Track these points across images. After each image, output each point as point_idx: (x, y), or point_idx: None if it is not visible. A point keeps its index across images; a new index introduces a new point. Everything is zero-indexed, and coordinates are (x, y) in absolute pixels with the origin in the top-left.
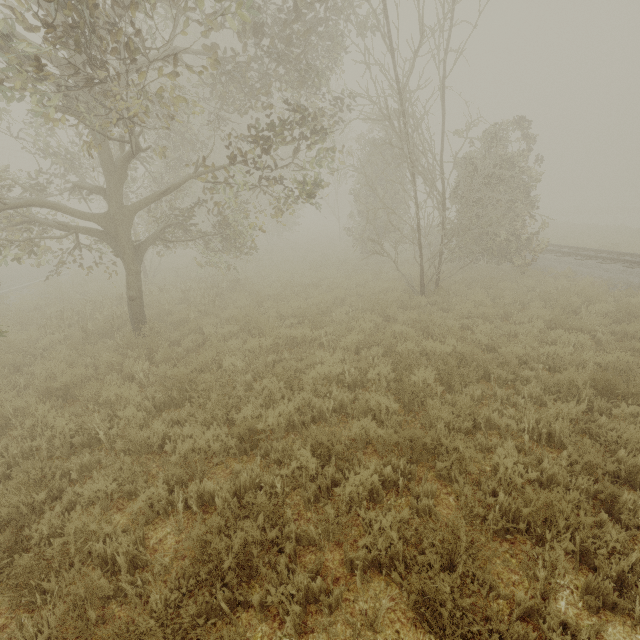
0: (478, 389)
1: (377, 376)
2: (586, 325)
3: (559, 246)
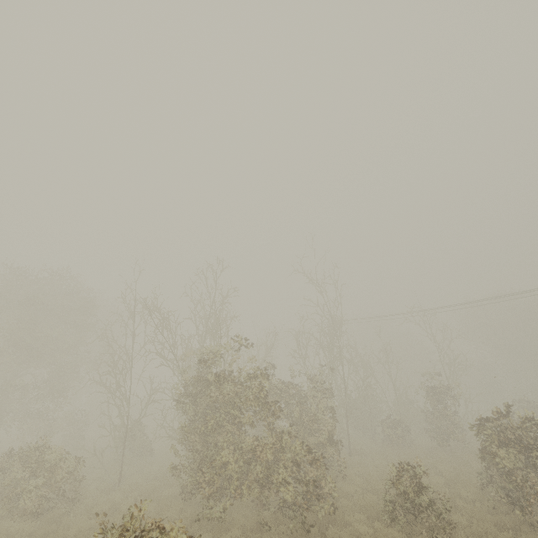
0: None
1: None
2: None
3: None
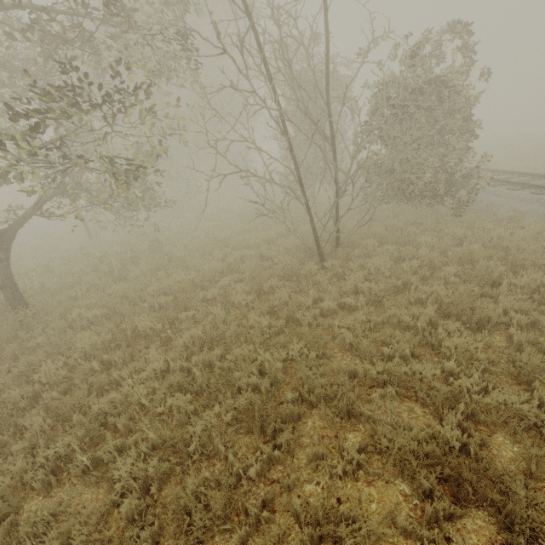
0: (284, 441)
1: (175, 406)
2: (494, 315)
3: (519, 173)
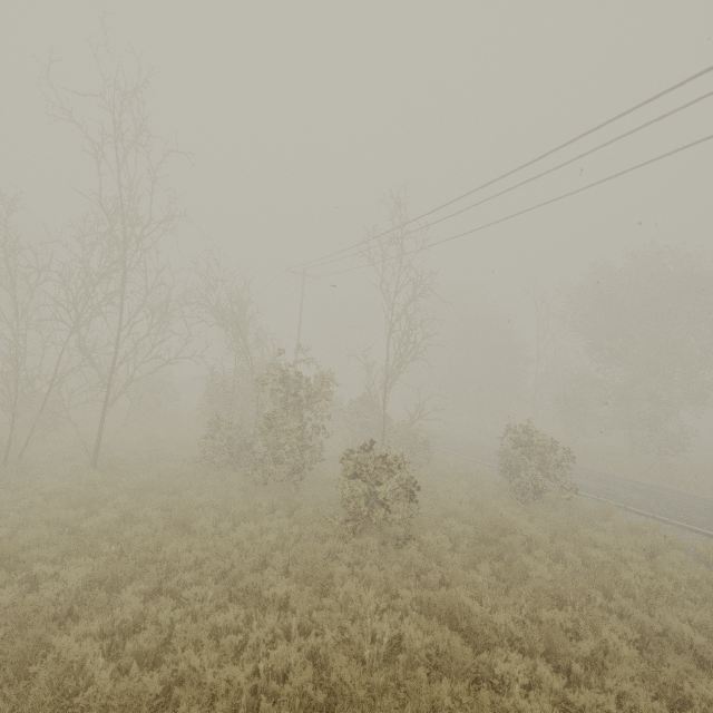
0: None
1: None
2: None
3: None
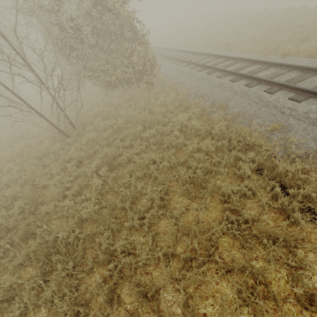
0: None
1: None
2: (121, 160)
3: (194, 52)
